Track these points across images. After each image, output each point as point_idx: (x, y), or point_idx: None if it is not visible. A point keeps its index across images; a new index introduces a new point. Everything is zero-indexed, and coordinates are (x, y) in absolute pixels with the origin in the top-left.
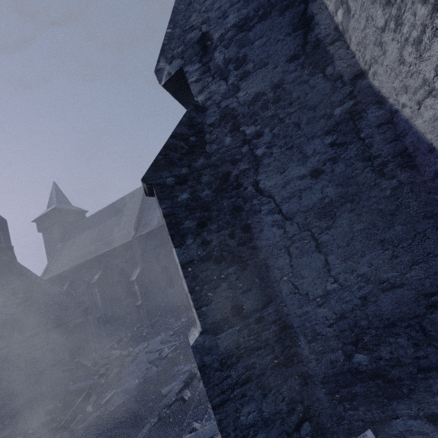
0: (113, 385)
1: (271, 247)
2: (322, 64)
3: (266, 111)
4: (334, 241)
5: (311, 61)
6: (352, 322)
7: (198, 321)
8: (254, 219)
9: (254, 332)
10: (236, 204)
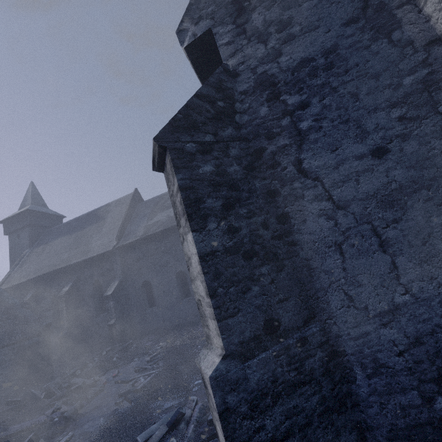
0: (70, 425)
1: (316, 243)
2: (387, 29)
3: (315, 78)
4: (404, 238)
5: (373, 26)
6: (433, 350)
7: (219, 340)
8: (295, 206)
9: (296, 359)
10: (270, 188)
